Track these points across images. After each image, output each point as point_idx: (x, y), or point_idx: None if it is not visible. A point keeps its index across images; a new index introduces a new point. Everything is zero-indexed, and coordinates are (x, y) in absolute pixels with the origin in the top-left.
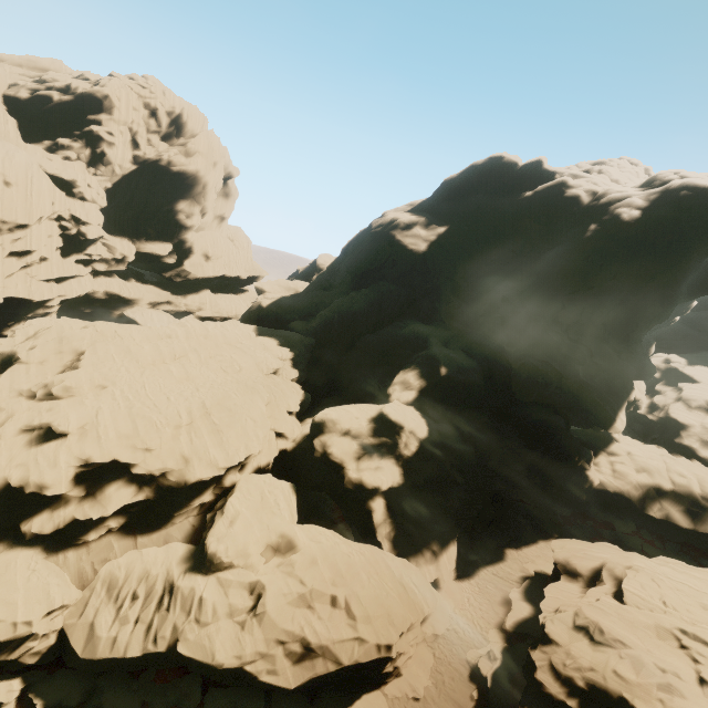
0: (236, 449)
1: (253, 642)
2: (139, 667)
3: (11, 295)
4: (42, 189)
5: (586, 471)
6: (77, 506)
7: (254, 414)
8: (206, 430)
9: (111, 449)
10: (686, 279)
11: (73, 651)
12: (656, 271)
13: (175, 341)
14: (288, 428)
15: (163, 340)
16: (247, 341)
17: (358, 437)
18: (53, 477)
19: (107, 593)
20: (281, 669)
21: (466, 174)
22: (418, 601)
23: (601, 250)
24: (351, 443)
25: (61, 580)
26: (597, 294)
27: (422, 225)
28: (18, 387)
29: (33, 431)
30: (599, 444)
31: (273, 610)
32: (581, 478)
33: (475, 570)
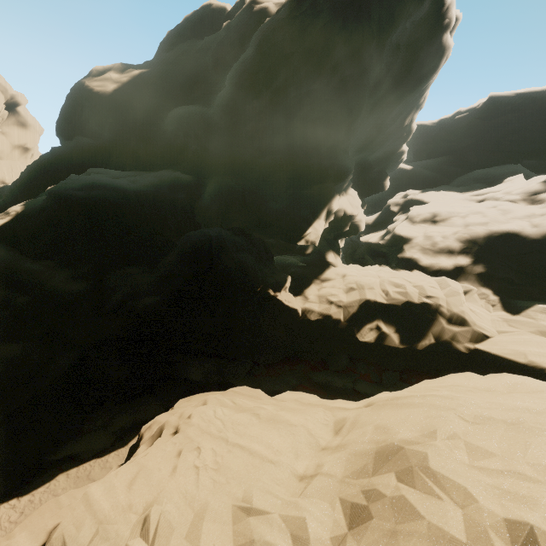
0: None
1: None
2: None
3: None
4: None
5: (276, 299)
6: None
7: None
8: None
9: None
10: (368, 54)
11: None
12: (326, 39)
13: None
14: None
15: None
16: None
17: None
18: None
19: None
20: None
21: (178, 27)
22: None
23: (271, 35)
24: None
25: None
26: (277, 89)
27: (117, 70)
28: None
29: None
30: (314, 272)
31: None
32: (277, 311)
33: (52, 475)
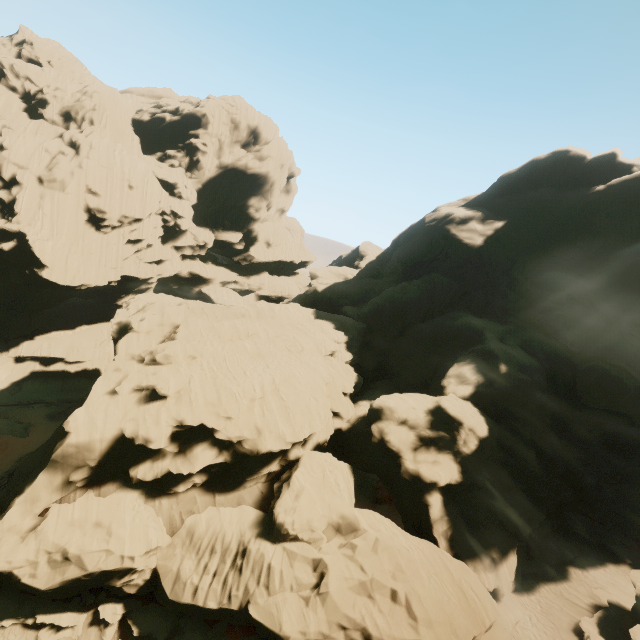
0: (301, 426)
1: (317, 621)
2: (214, 617)
3: (126, 274)
4: (154, 191)
5: None
6: (172, 460)
7: (316, 394)
8: (275, 405)
9: (200, 414)
10: None
11: (163, 589)
12: None
13: (248, 320)
14: (343, 409)
15: (239, 318)
16: (307, 323)
17: (415, 428)
18: (156, 433)
19: (191, 543)
20: None
21: (526, 169)
22: (479, 611)
23: None
24: (408, 433)
25: (157, 524)
26: None
27: (478, 219)
28: (131, 352)
29: (142, 391)
30: None
31: (336, 592)
32: None
33: (534, 584)
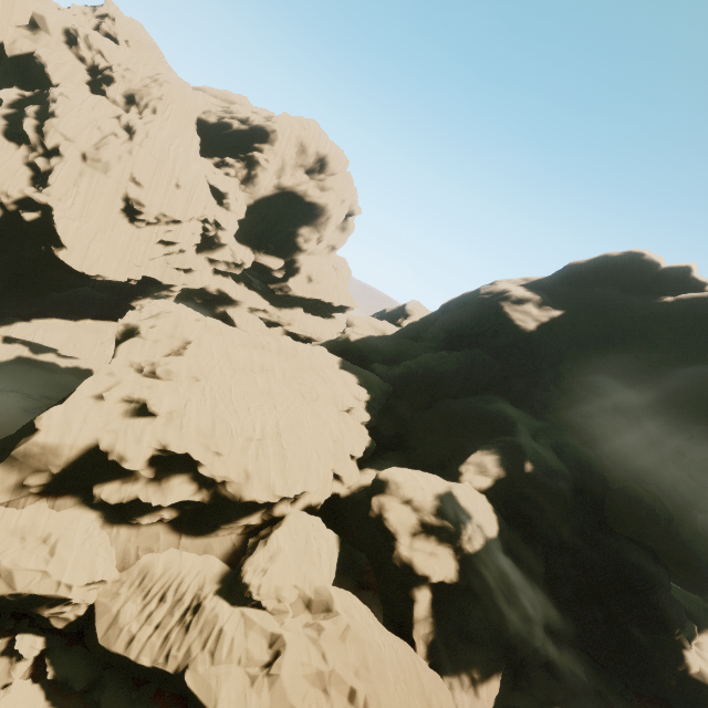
0: (295, 480)
1: (259, 705)
2: (144, 677)
3: (149, 275)
4: (201, 195)
5: (684, 650)
6: (144, 486)
7: (321, 449)
8: (273, 451)
9: (187, 442)
10: None
11: (95, 631)
12: None
13: (267, 353)
14: (347, 473)
15: (257, 349)
16: (330, 371)
17: (419, 511)
18: (134, 452)
19: (141, 584)
20: None
21: (596, 262)
22: None
23: None
24: (410, 514)
25: (108, 554)
26: None
27: (535, 303)
28: (131, 358)
29: (131, 403)
30: (704, 618)
31: (288, 677)
32: (674, 655)
33: None
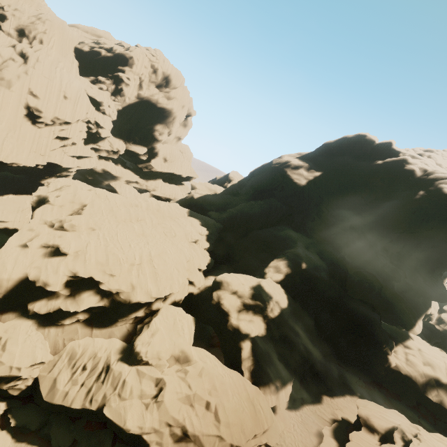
0: (164, 287)
1: (152, 420)
2: (77, 415)
3: (51, 161)
4: (83, 104)
5: (388, 355)
6: (63, 300)
7: (179, 266)
8: (148, 271)
9: (90, 270)
10: None
11: (40, 393)
12: None
13: (139, 209)
14: (197, 280)
15: (133, 207)
16: (182, 218)
17: (242, 297)
18: (54, 279)
19: (68, 361)
20: (165, 444)
21: (339, 141)
22: (262, 419)
23: (425, 209)
24: (236, 300)
25: (43, 345)
26: (417, 237)
27: (305, 168)
28: (45, 218)
29: (48, 248)
30: (398, 337)
31: (168, 401)
32: (383, 359)
33: (300, 405)
